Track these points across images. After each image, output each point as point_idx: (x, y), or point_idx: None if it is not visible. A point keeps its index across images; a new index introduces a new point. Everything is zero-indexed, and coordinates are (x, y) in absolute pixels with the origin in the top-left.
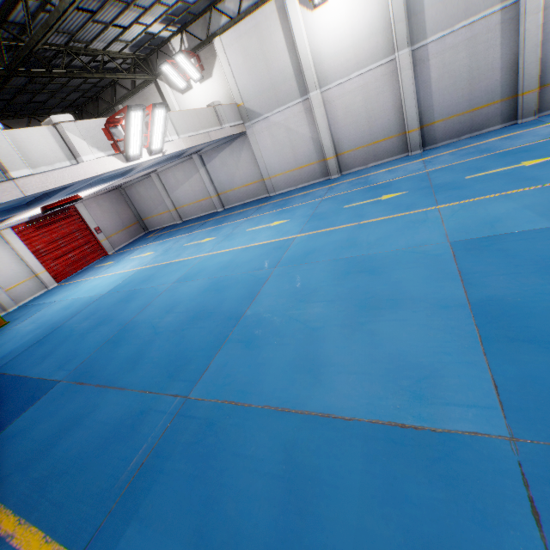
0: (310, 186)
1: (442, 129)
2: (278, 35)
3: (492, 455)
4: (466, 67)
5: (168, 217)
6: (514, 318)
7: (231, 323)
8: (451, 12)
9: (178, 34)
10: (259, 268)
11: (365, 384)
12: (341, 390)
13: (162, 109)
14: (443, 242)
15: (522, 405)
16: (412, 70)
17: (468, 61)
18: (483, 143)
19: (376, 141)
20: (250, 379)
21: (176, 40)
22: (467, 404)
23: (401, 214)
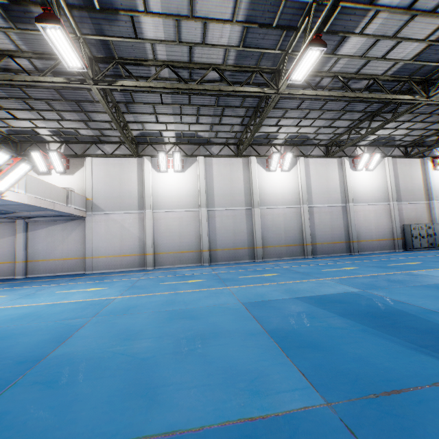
0: (128, 271)
1: (220, 254)
2: (134, 173)
3: (323, 418)
4: (232, 227)
5: None
6: (294, 336)
7: (24, 366)
8: (226, 201)
9: (59, 143)
10: (73, 317)
11: (207, 393)
12: (184, 404)
13: (30, 165)
14: (237, 303)
15: (322, 381)
16: (207, 218)
17: (233, 224)
18: (242, 265)
19: (183, 251)
20: (53, 421)
21: (55, 145)
22: (292, 389)
23: (205, 289)
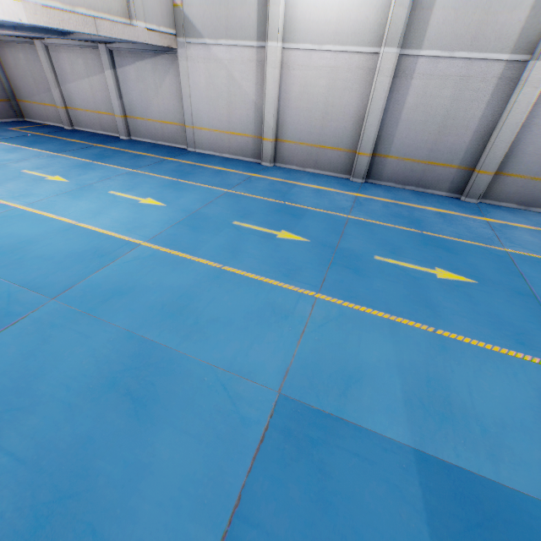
0: (235, 161)
1: (392, 167)
2: None
3: None
4: (444, 109)
5: (55, 114)
6: None
7: None
8: (460, 29)
9: None
10: (36, 285)
11: None
12: None
13: None
14: (272, 389)
15: None
16: (390, 79)
17: (449, 104)
18: (420, 208)
19: (324, 145)
20: None
21: None
22: None
23: (274, 282)
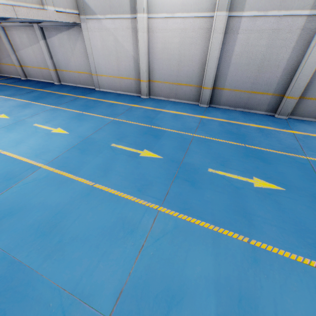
0: (124, 96)
1: (227, 96)
2: None
3: None
4: (261, 54)
5: (16, 70)
6: None
7: None
8: None
9: None
10: None
11: None
12: None
13: None
14: (103, 314)
15: None
16: (222, 35)
17: (265, 50)
18: (245, 125)
19: (180, 83)
20: None
21: None
22: None
23: (129, 197)
